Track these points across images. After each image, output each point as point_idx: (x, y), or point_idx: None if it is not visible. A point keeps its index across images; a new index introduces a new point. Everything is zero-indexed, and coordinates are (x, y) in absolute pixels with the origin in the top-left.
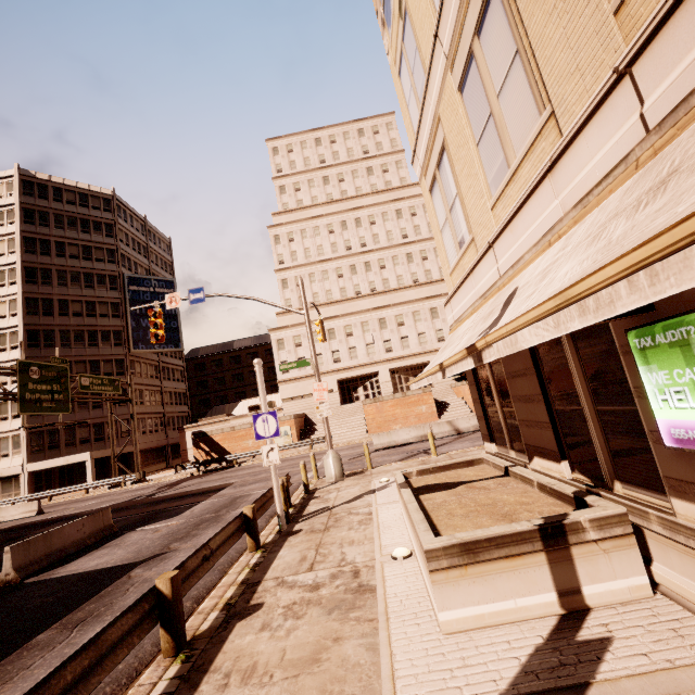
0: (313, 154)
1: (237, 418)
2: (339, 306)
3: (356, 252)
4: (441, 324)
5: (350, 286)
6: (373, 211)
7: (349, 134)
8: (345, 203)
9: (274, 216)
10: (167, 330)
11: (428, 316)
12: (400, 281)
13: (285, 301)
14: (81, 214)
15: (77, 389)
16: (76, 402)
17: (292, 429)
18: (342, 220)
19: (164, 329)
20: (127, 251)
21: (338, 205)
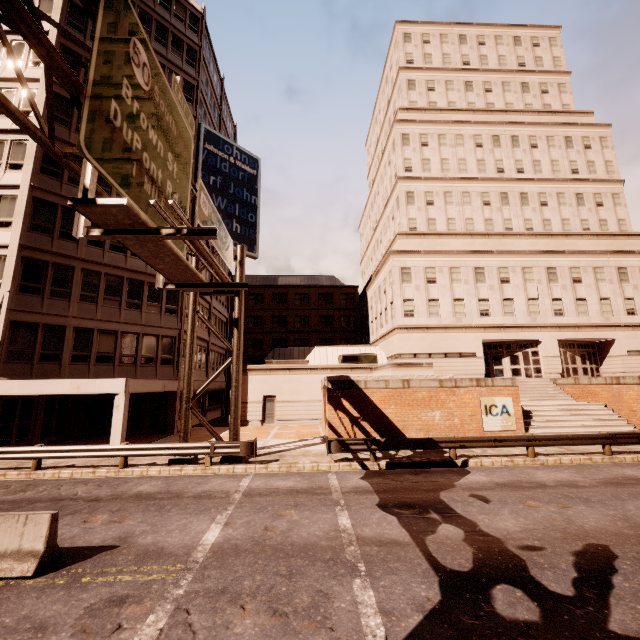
0: (454, 52)
1: (402, 366)
2: (486, 241)
3: (511, 177)
4: (632, 290)
5: (498, 218)
6: (535, 131)
7: (501, 39)
8: (496, 116)
9: (401, 111)
10: (243, 223)
11: (614, 277)
12: (565, 226)
13: (407, 220)
14: (159, 15)
15: (108, 267)
16: (102, 288)
17: (515, 404)
18: (494, 134)
19: (239, 220)
20: (205, 99)
21: (486, 116)
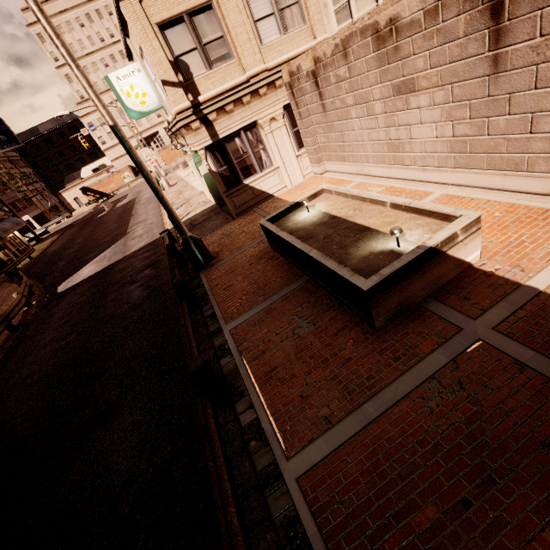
0: None
1: (98, 176)
2: None
3: (110, 43)
4: None
5: None
6: (106, 1)
7: None
8: None
9: (24, 12)
10: (3, 133)
11: None
12: None
13: (76, 93)
14: None
15: None
16: None
17: (131, 173)
18: (86, 13)
19: (0, 133)
20: None
21: None
